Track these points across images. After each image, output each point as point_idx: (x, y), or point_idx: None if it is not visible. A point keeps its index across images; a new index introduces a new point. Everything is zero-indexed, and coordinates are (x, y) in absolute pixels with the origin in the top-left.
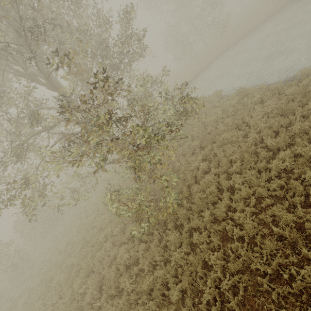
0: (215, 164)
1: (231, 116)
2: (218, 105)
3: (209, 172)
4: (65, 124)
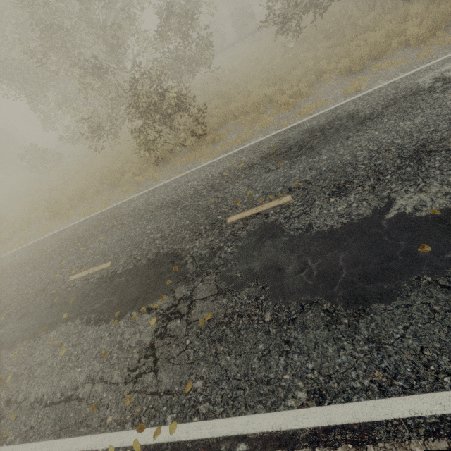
0: None
1: None
2: None
3: None
4: None
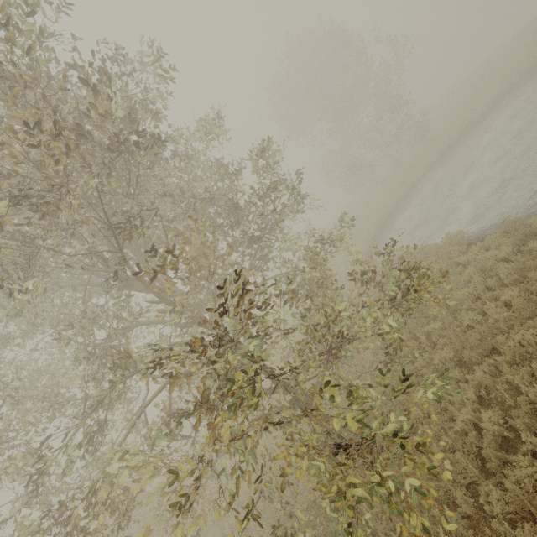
0: (526, 419)
1: (510, 284)
2: (464, 260)
3: (514, 440)
4: (171, 388)
